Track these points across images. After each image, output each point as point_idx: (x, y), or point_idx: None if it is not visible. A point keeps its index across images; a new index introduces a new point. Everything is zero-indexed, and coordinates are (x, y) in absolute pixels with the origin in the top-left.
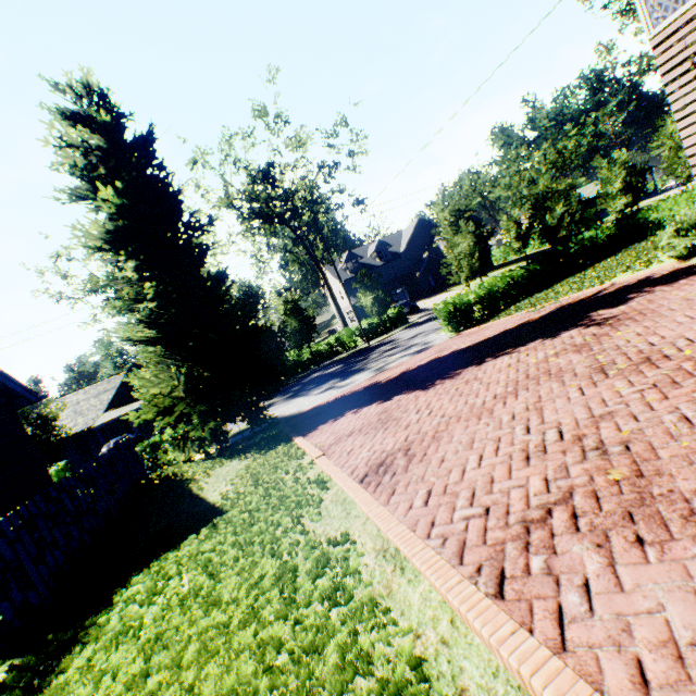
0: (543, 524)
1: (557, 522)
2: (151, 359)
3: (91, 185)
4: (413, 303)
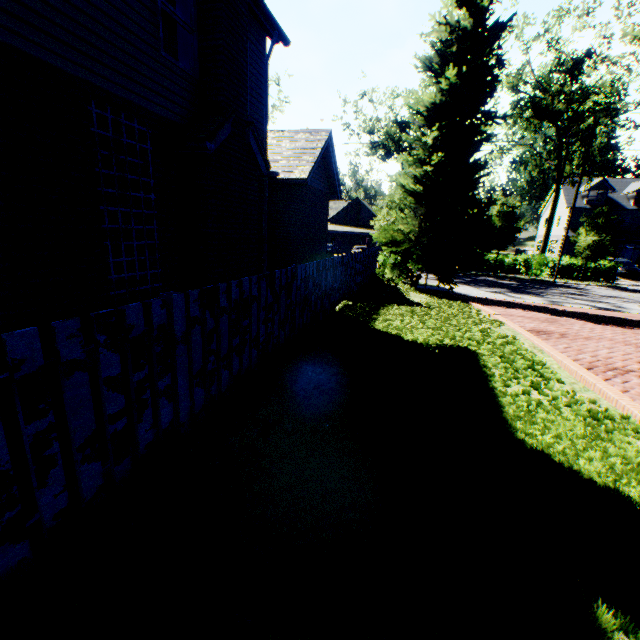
0: (624, 371)
1: (632, 373)
2: (391, 203)
3: (440, 59)
4: (636, 268)
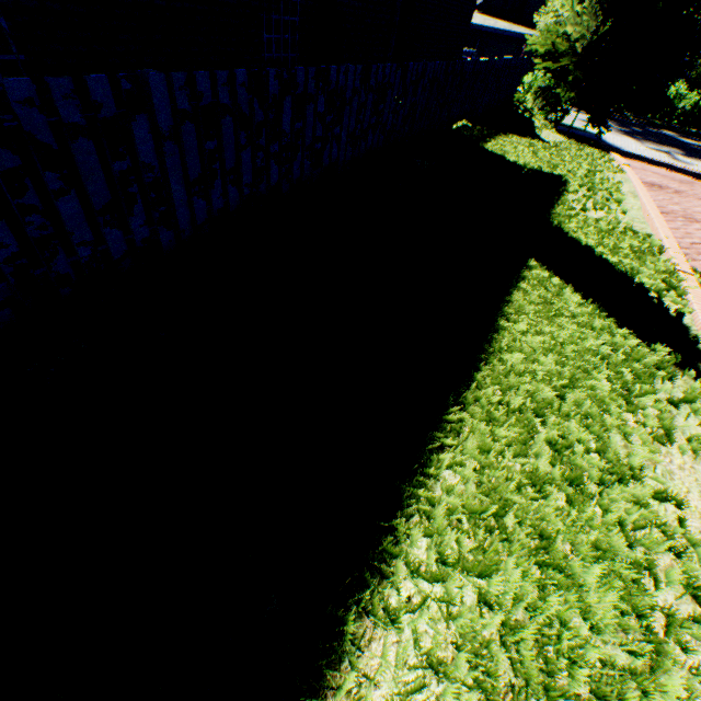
0: (696, 222)
1: None
2: None
3: None
4: None
